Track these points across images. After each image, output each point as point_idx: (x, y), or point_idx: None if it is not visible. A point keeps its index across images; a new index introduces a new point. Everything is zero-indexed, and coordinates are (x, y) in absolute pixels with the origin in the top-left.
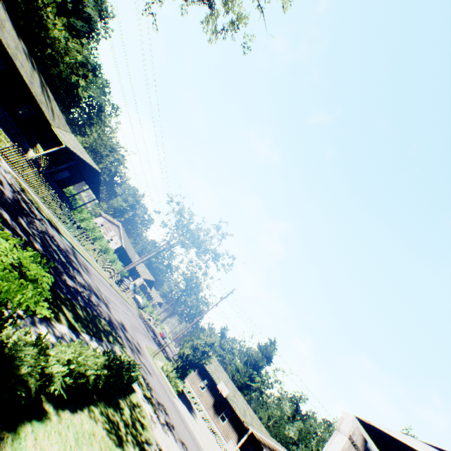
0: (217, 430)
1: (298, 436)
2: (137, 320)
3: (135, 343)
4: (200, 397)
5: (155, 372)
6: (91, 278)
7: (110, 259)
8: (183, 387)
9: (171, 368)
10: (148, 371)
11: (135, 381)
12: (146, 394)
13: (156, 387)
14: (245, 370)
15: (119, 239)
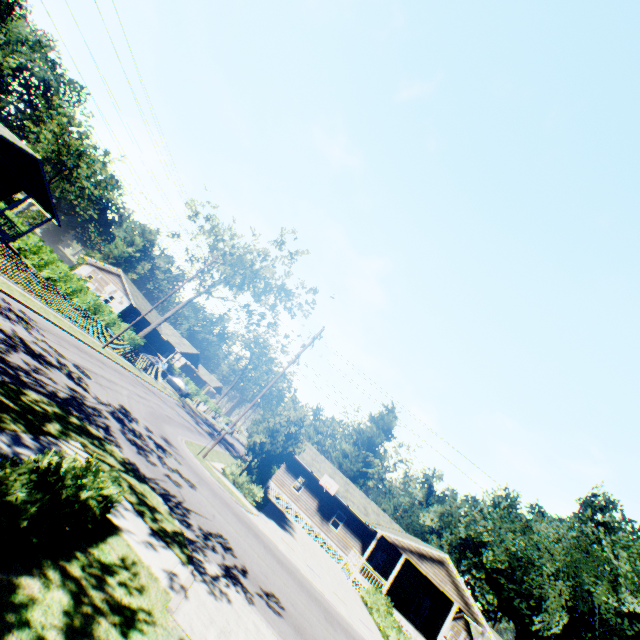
0: (329, 542)
1: (440, 524)
2: (174, 409)
3: (156, 439)
4: (296, 503)
5: (206, 480)
6: (31, 333)
7: (106, 322)
8: (268, 494)
9: (239, 470)
10: (185, 480)
11: (108, 510)
12: (165, 529)
13: (203, 507)
14: (357, 453)
15: (124, 295)
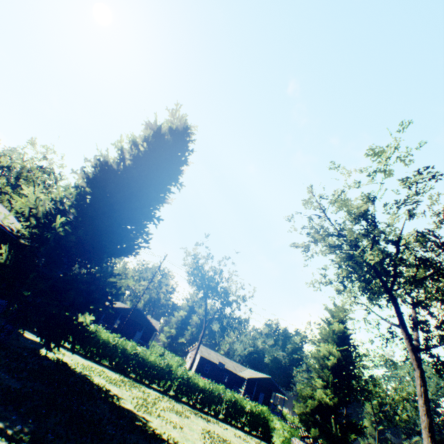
0: None
1: None
2: None
3: None
4: None
5: None
6: None
7: None
8: None
9: None
10: None
11: None
12: None
13: None
14: None
15: None
